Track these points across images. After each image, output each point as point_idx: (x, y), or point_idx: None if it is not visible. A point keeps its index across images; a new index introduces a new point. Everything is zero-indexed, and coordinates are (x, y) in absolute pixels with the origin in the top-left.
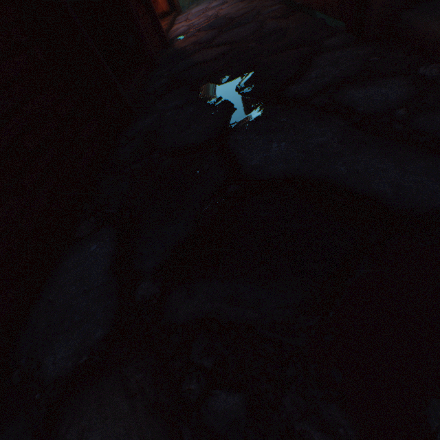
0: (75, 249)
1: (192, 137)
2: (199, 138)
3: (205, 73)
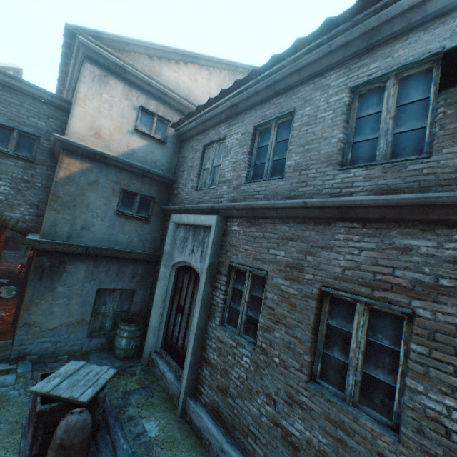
0: None
1: None
2: None
3: (2, 278)
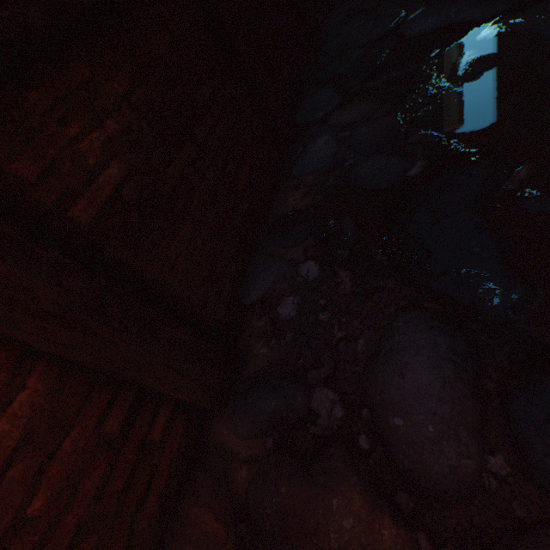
0: (309, 99)
1: (374, 36)
2: (379, 35)
3: None
